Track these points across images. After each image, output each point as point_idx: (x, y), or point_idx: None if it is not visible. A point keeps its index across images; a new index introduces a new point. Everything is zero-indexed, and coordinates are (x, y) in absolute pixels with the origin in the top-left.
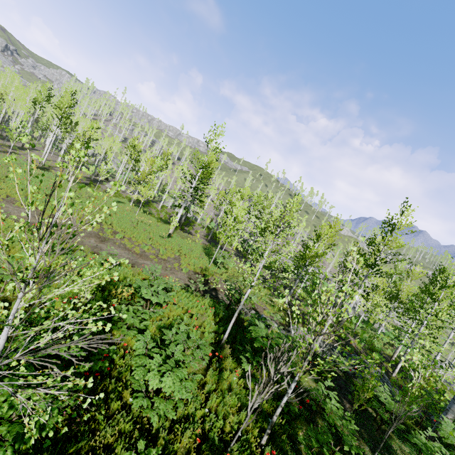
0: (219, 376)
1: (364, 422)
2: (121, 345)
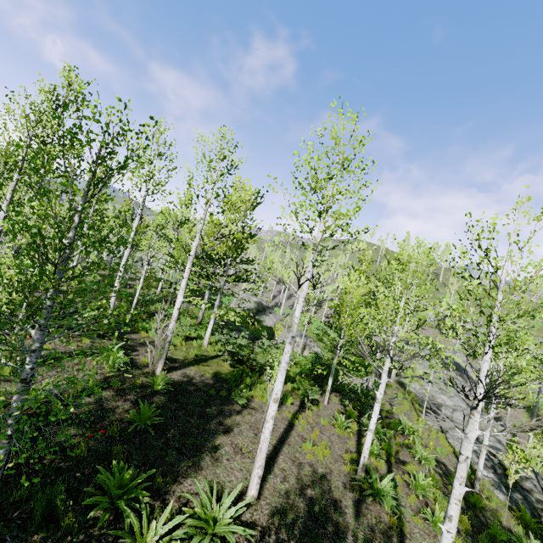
0: None
1: None
2: None
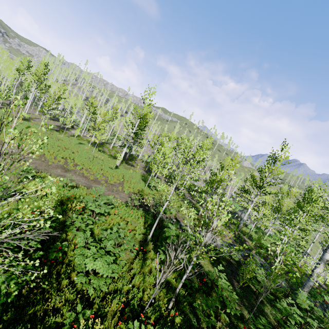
0: (143, 263)
1: (246, 295)
2: (73, 242)
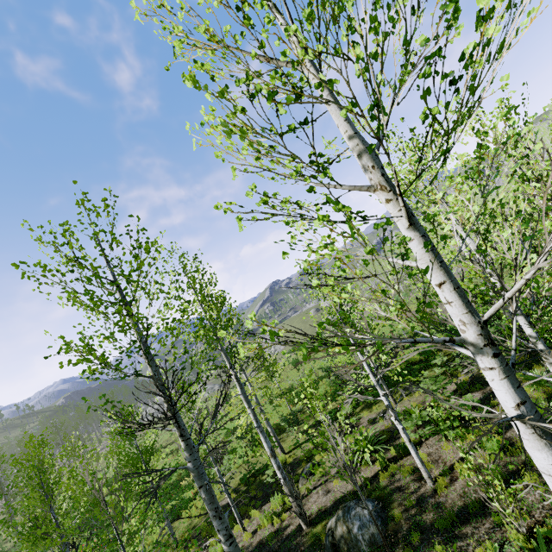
0: None
1: None
2: None
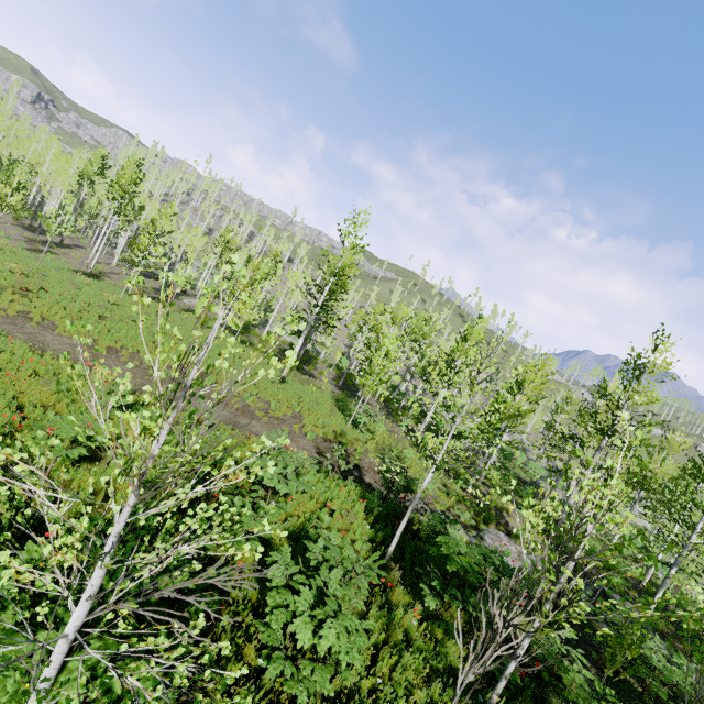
0: (388, 618)
1: (624, 701)
2: (232, 563)
